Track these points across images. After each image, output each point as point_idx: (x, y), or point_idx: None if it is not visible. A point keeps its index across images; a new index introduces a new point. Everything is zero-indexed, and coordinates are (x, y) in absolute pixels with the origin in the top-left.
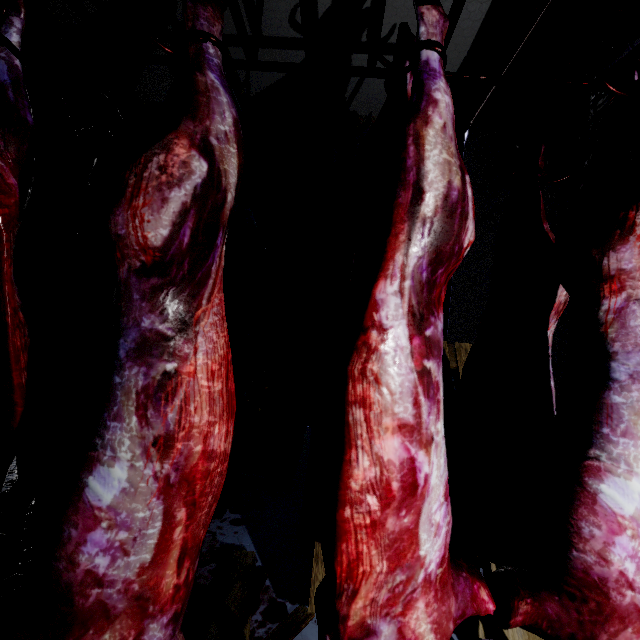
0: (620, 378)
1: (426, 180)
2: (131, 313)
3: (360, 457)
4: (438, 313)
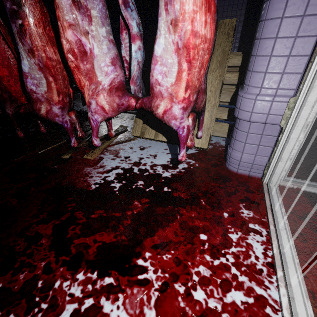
0: None
1: None
2: (4, 2)
3: (64, 40)
4: None
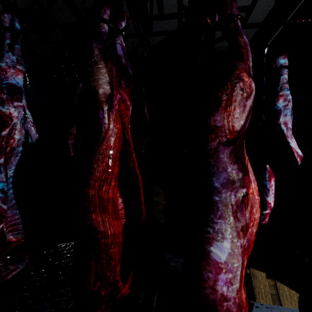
0: None
1: None
2: (220, 164)
3: None
4: None
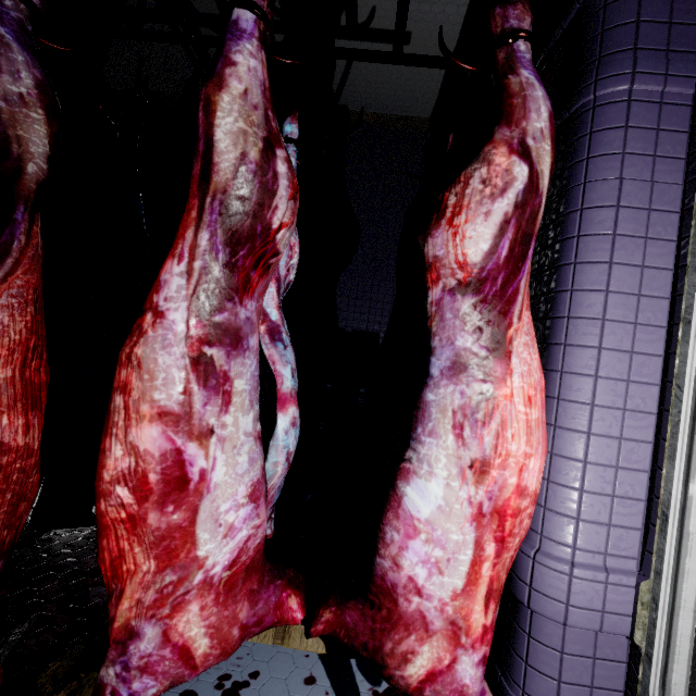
0: (434, 374)
1: (215, 150)
2: None
3: (112, 445)
4: (241, 299)
